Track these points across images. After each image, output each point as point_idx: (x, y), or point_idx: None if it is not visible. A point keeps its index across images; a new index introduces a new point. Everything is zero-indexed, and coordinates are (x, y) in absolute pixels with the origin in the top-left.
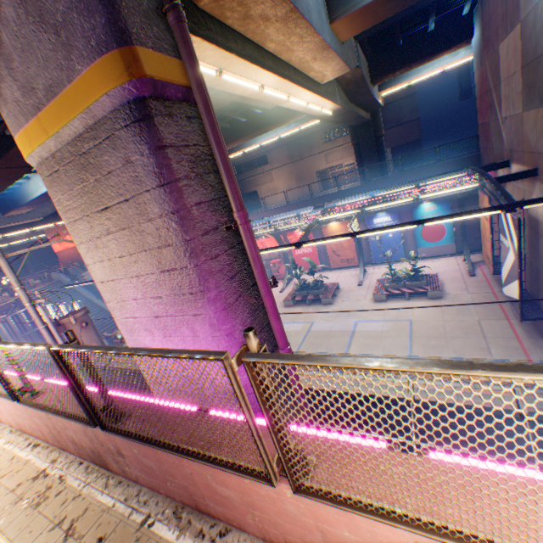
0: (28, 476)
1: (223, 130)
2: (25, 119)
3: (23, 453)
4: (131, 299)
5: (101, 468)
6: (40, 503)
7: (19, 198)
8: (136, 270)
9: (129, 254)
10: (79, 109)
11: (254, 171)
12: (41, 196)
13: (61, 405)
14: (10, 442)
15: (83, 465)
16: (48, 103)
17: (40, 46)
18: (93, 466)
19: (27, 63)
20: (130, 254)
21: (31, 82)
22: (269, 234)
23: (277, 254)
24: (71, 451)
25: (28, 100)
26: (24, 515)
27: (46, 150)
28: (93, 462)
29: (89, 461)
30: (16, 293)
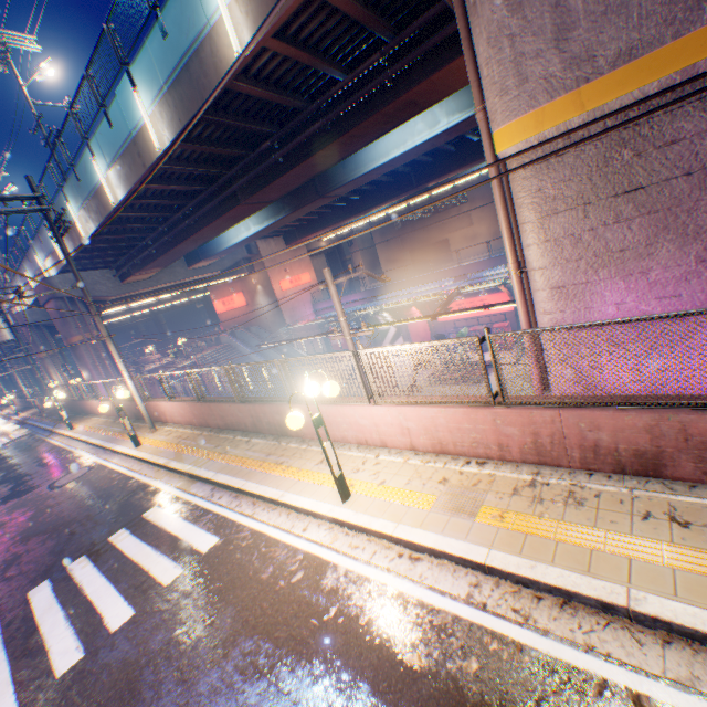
0: (515, 484)
1: (444, 155)
2: (546, 97)
3: (469, 469)
4: (605, 304)
5: (634, 477)
6: (580, 502)
7: (211, 247)
8: (643, 264)
9: (641, 246)
10: (670, 69)
11: (445, 214)
12: (237, 243)
13: (631, 394)
14: (429, 462)
15: (595, 475)
16: (609, 72)
17: (641, 3)
18: (616, 475)
19: (599, 28)
20: (643, 246)
21: (591, 51)
22: (503, 287)
23: (502, 317)
24: (558, 464)
25: (569, 73)
26: (571, 510)
27: (558, 131)
28: (612, 472)
29: (602, 472)
30: (191, 356)
